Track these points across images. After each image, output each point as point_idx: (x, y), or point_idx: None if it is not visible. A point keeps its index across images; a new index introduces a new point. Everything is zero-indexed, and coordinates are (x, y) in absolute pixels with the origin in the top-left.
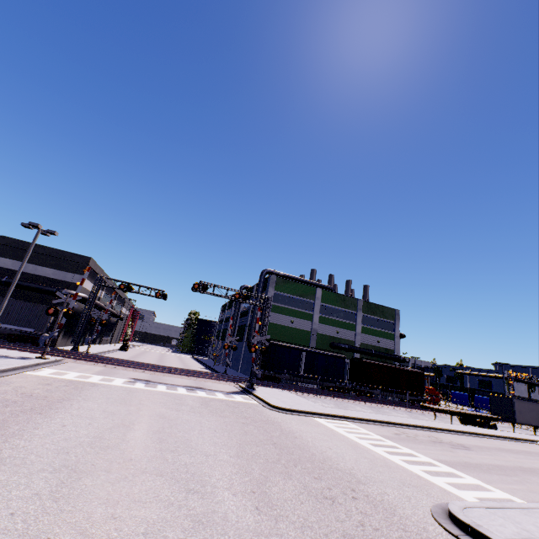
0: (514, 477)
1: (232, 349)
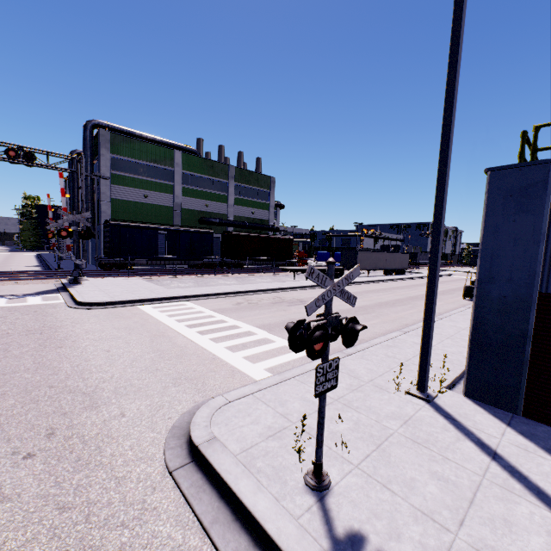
0: None
1: None
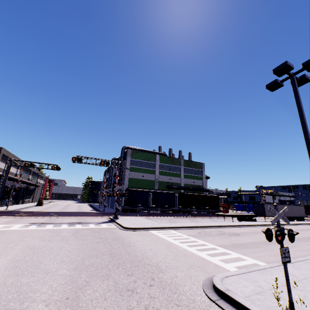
0: (261, 248)
1: (107, 196)
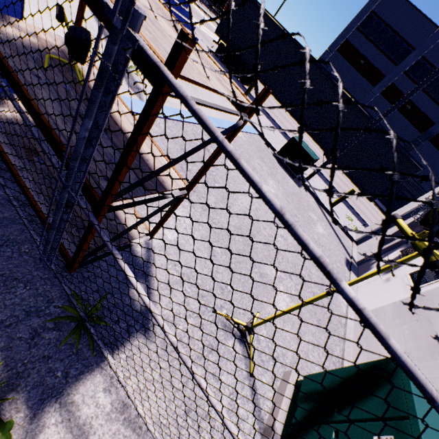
0: None
1: None
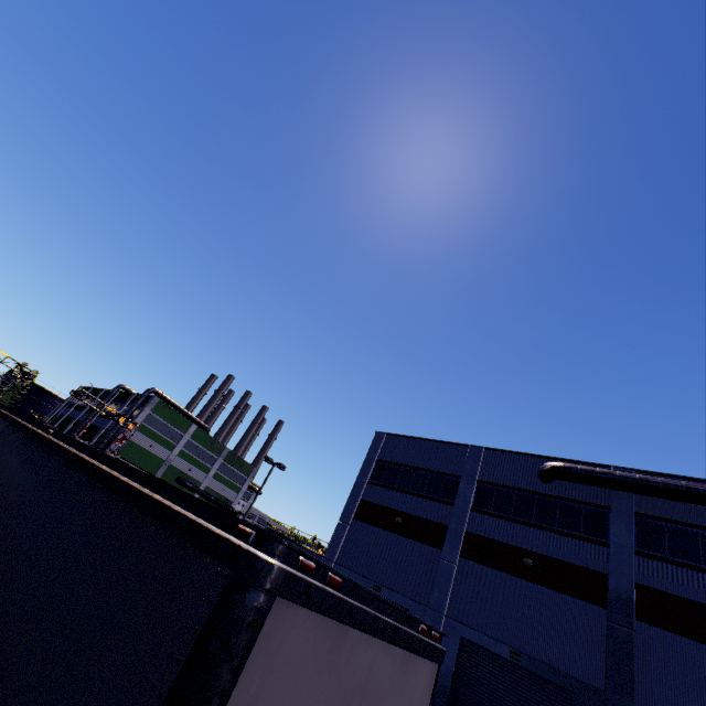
0: None
1: None
